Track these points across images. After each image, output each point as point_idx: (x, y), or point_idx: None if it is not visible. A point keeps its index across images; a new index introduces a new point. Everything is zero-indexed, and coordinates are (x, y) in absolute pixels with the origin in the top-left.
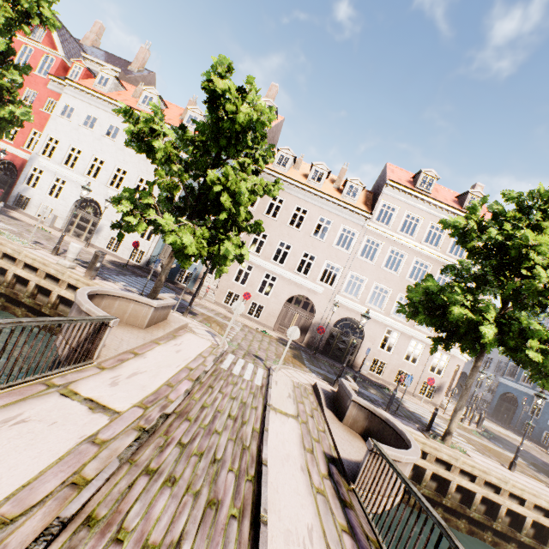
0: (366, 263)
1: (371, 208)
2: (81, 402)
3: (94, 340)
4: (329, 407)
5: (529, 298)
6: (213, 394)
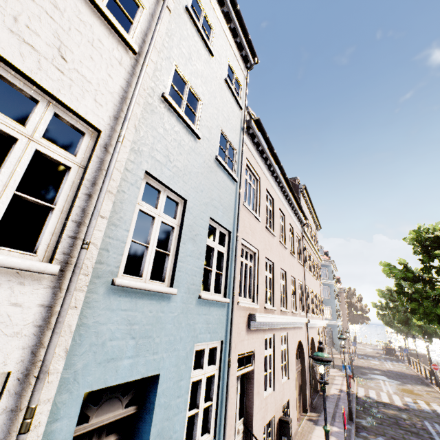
0: (306, 271)
1: None
2: None
3: None
4: None
5: None
6: None
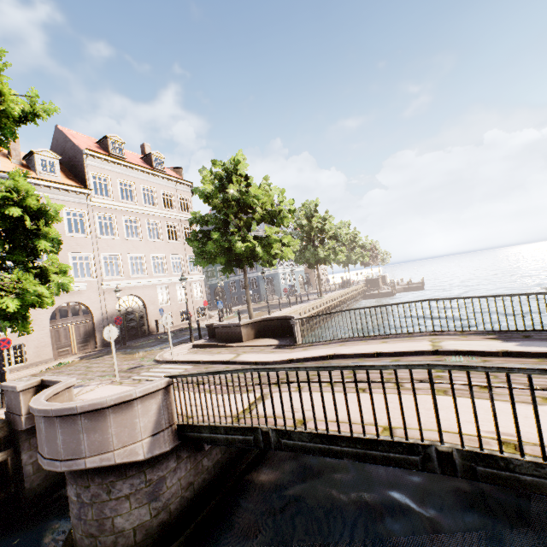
0: (112, 240)
1: (80, 181)
2: (258, 405)
3: (167, 407)
4: (227, 343)
5: (258, 224)
6: (212, 380)
